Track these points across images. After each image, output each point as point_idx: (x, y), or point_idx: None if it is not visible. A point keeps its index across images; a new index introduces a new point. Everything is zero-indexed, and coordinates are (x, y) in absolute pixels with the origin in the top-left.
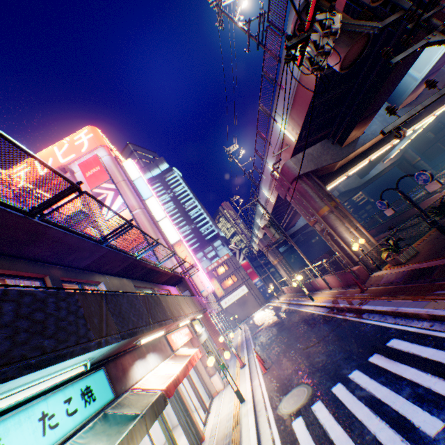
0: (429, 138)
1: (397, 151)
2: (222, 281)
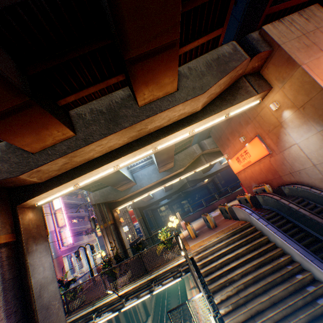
0: None
1: None
2: None
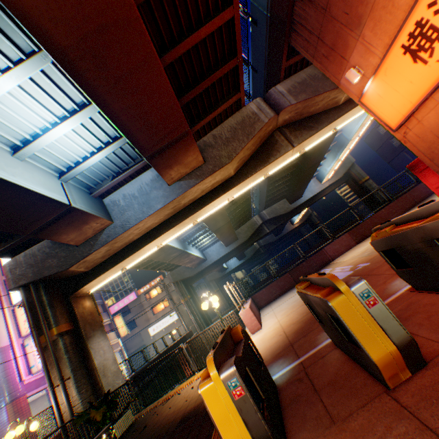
0: (394, 145)
1: (334, 171)
2: (154, 305)
